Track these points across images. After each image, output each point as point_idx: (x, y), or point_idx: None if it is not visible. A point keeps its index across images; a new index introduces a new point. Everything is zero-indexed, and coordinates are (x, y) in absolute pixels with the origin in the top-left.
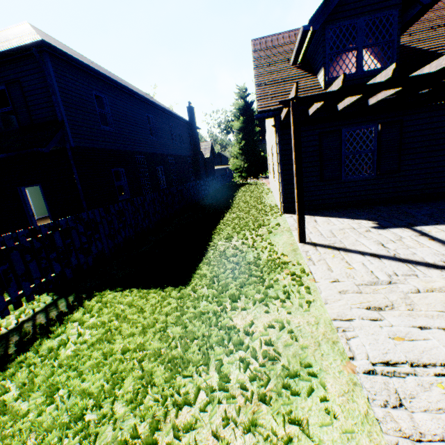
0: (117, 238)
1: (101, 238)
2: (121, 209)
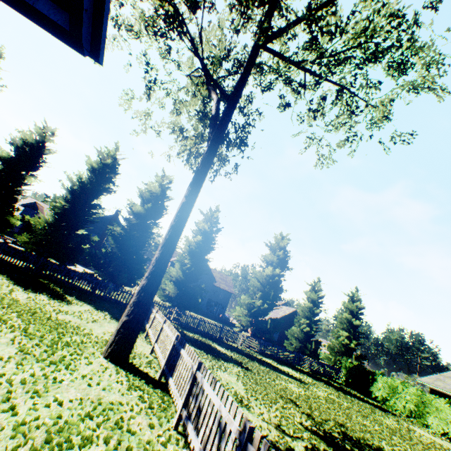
0: None
1: None
2: None
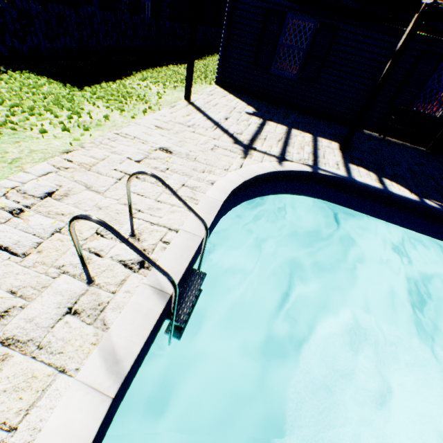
0: (56, 43)
1: (38, 34)
2: (62, 13)
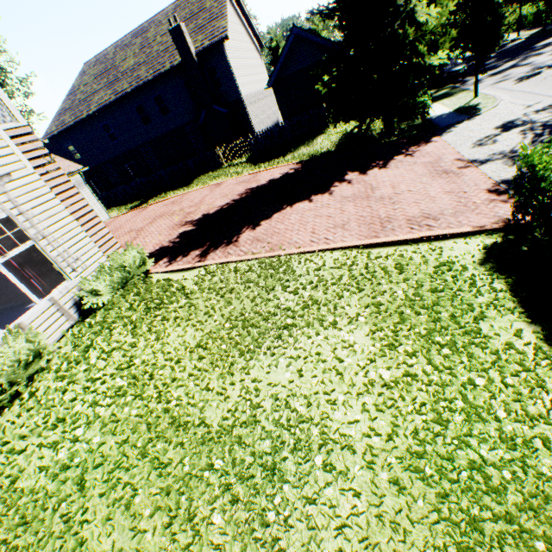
0: None
1: None
2: None
